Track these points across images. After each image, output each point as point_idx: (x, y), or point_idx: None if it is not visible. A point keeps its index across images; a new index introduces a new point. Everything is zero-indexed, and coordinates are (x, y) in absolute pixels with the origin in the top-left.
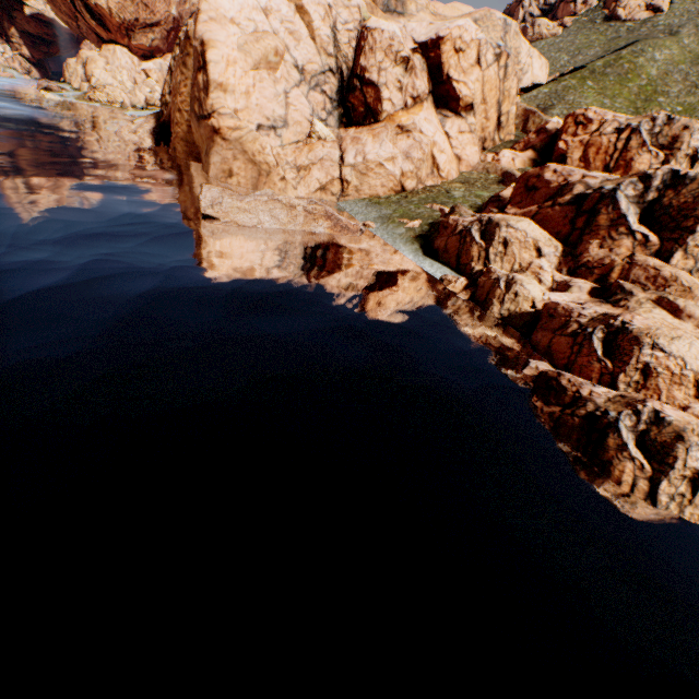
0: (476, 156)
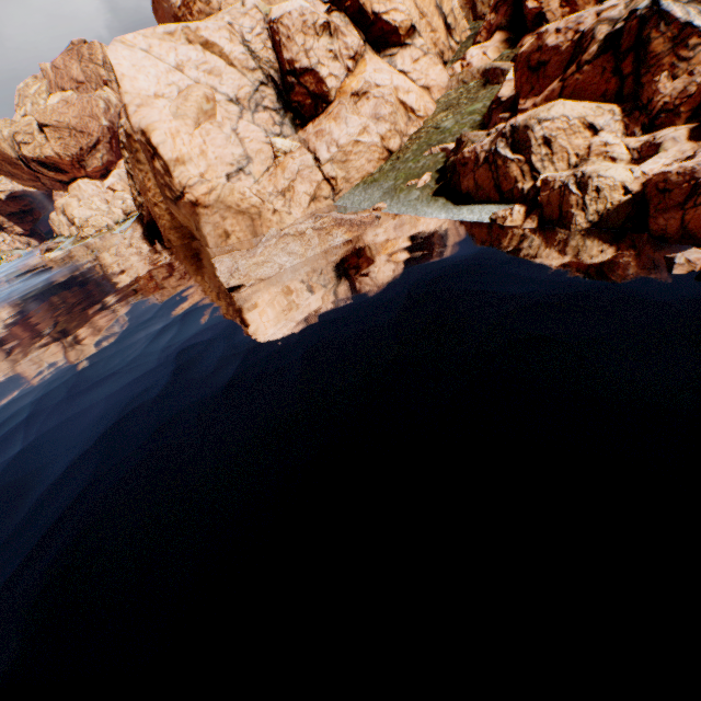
0: (443, 75)
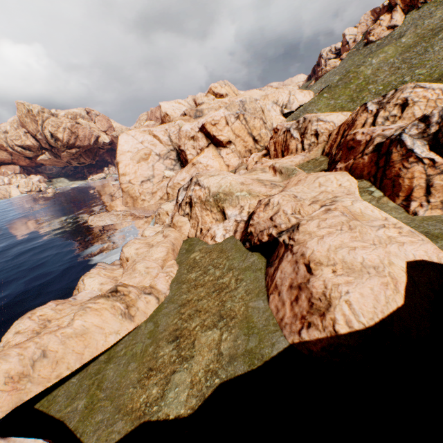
0: (237, 162)
